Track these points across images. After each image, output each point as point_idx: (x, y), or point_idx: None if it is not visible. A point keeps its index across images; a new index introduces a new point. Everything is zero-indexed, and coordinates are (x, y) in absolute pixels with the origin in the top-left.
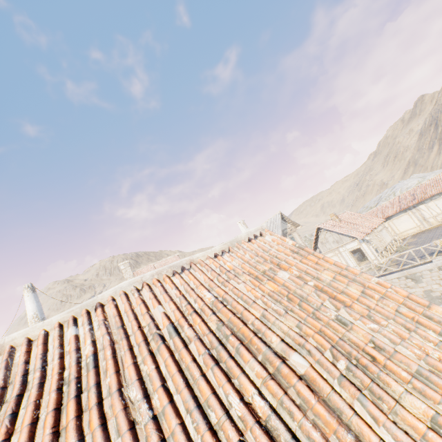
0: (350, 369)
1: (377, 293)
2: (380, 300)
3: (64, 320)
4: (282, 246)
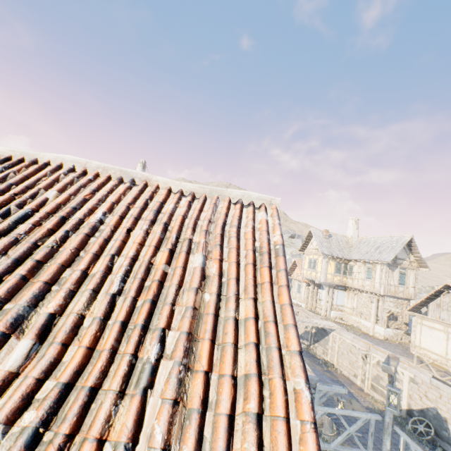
0: (19, 437)
1: (266, 404)
2: (247, 418)
3: (4, 154)
4: (260, 234)
